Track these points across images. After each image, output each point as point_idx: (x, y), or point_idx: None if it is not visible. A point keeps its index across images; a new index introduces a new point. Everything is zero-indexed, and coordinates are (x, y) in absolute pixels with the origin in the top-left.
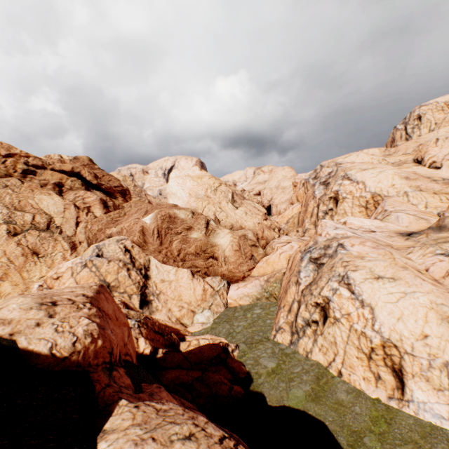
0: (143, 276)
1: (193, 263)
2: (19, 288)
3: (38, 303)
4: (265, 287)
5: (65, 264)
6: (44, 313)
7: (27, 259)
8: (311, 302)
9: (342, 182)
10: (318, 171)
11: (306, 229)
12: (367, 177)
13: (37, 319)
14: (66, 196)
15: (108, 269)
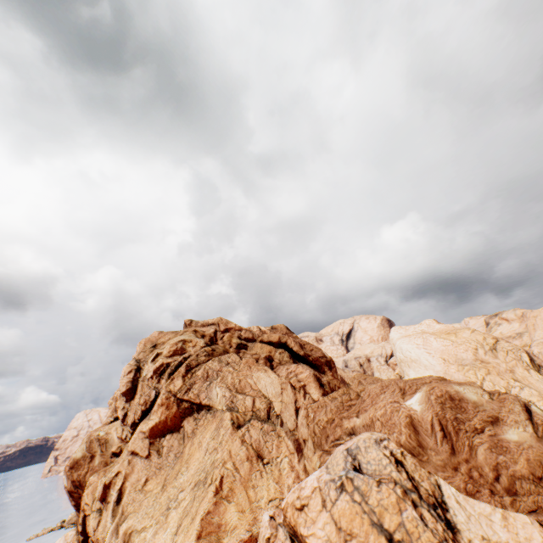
0: (445, 524)
1: (536, 501)
2: (246, 518)
3: None
4: None
5: (308, 481)
6: None
7: (251, 466)
8: None
9: None
10: None
11: None
12: None
13: None
14: (278, 371)
15: (380, 498)
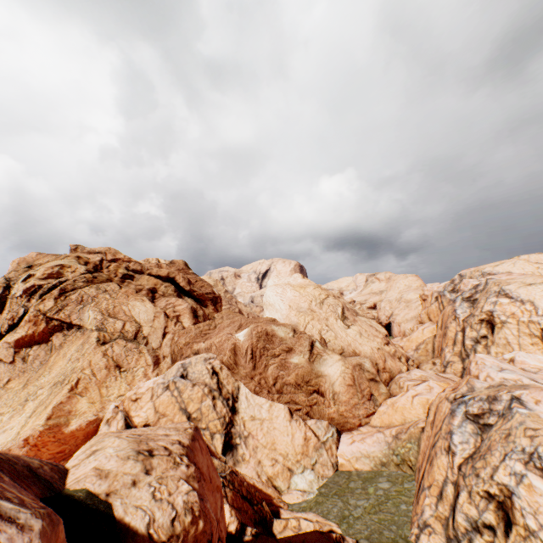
0: (230, 409)
1: (292, 397)
2: (95, 407)
3: (135, 450)
4: (393, 447)
5: (146, 383)
6: (141, 466)
7: (109, 373)
8: (477, 488)
9: (496, 300)
10: (456, 282)
11: (448, 362)
12: (537, 295)
13: (133, 475)
14: (158, 302)
15: (191, 394)
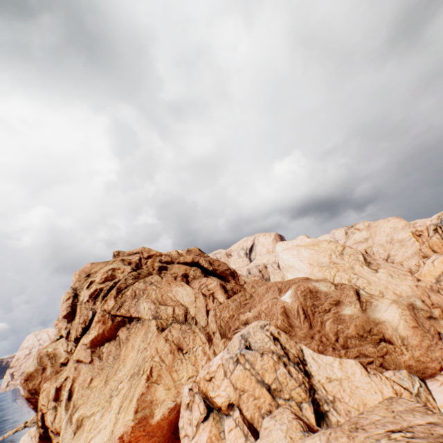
0: (304, 373)
1: (359, 350)
2: (171, 393)
3: None
4: None
5: (214, 361)
6: None
7: (174, 357)
8: None
9: None
10: None
11: None
12: None
13: None
14: (193, 285)
15: (262, 364)
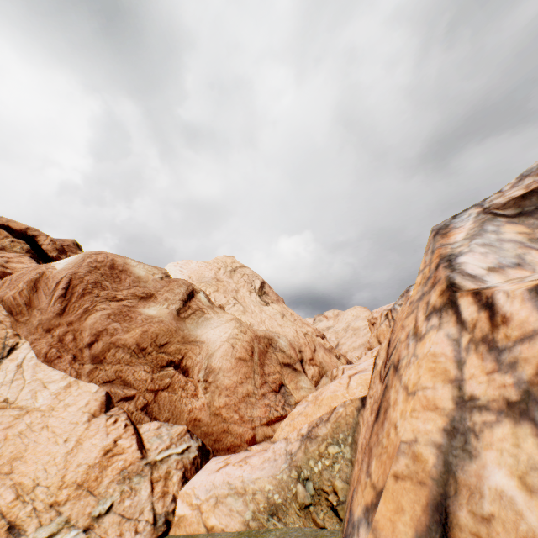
0: None
1: (120, 371)
2: None
3: None
4: (300, 462)
5: None
6: None
7: None
8: None
9: None
10: None
11: None
12: None
13: None
14: None
15: None
